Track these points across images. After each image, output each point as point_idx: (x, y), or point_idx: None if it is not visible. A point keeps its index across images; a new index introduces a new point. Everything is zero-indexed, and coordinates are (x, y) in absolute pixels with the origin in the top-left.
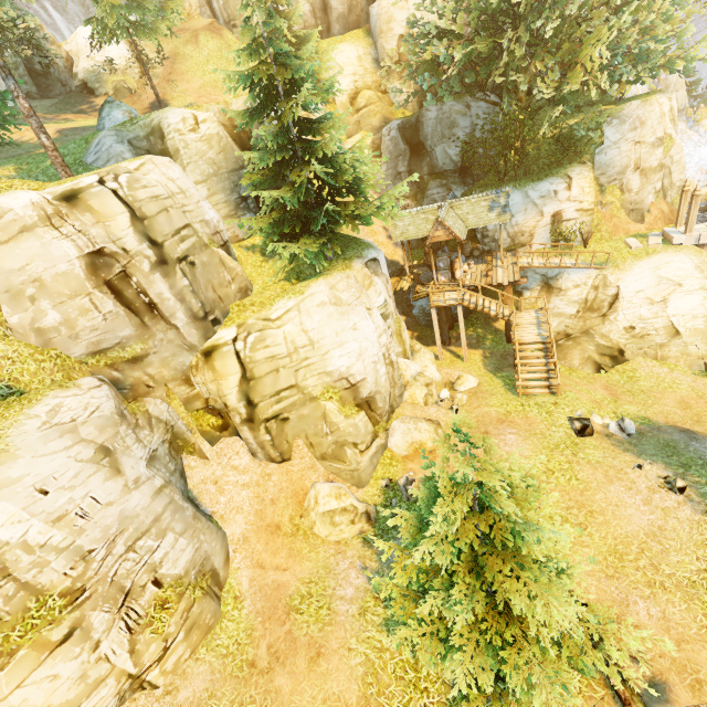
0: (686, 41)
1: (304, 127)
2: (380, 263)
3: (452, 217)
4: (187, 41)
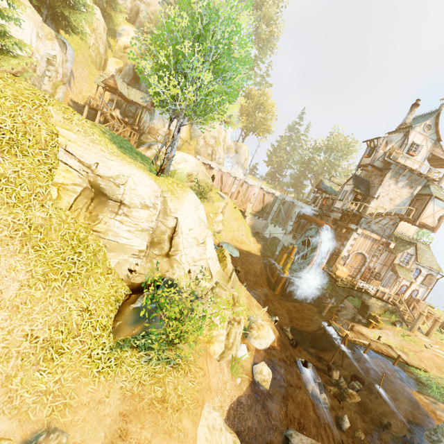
0: None
1: None
2: (67, 50)
3: (123, 86)
4: None
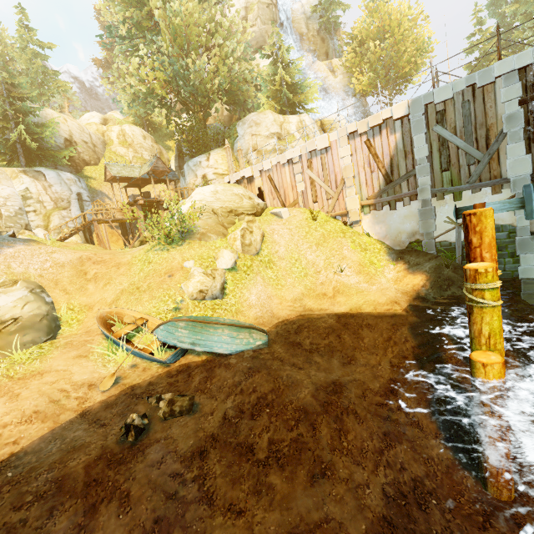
0: (247, 73)
1: (16, 108)
2: (46, 175)
3: (129, 169)
4: (126, 117)
